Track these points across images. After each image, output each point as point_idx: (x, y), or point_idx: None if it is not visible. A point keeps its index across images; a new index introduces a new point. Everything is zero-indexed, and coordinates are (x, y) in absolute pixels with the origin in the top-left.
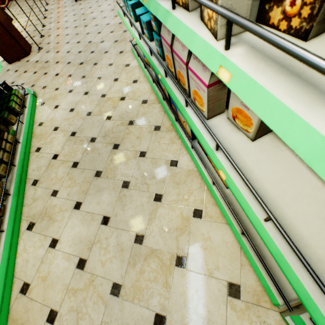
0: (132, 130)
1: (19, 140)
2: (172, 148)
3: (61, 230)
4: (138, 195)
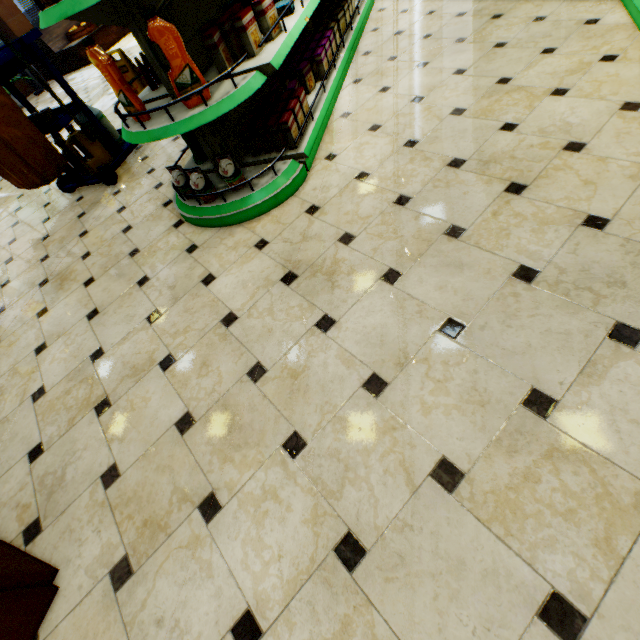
0: (531, 0)
1: (357, 13)
2: (597, 9)
3: (395, 82)
4: (516, 52)
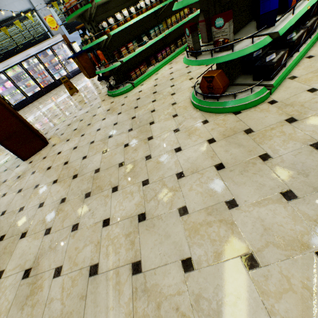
0: None
1: None
2: None
3: (175, 66)
4: None
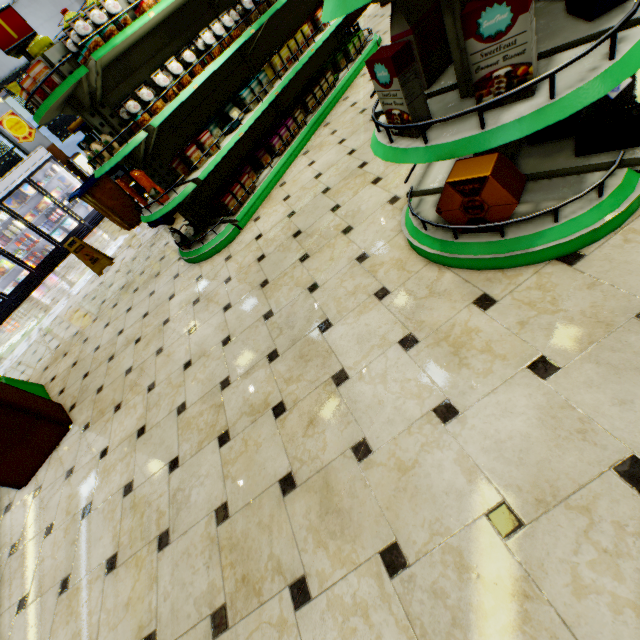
0: None
1: (336, 86)
2: None
3: (321, 156)
4: None
